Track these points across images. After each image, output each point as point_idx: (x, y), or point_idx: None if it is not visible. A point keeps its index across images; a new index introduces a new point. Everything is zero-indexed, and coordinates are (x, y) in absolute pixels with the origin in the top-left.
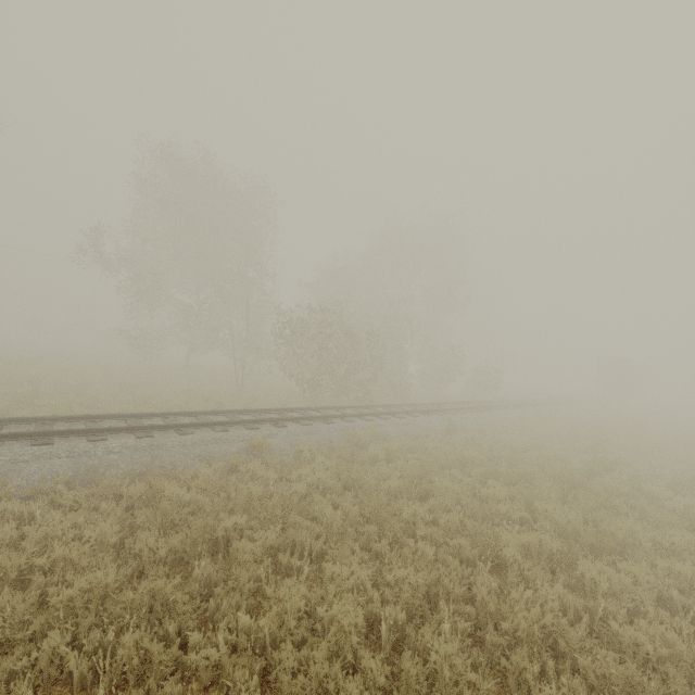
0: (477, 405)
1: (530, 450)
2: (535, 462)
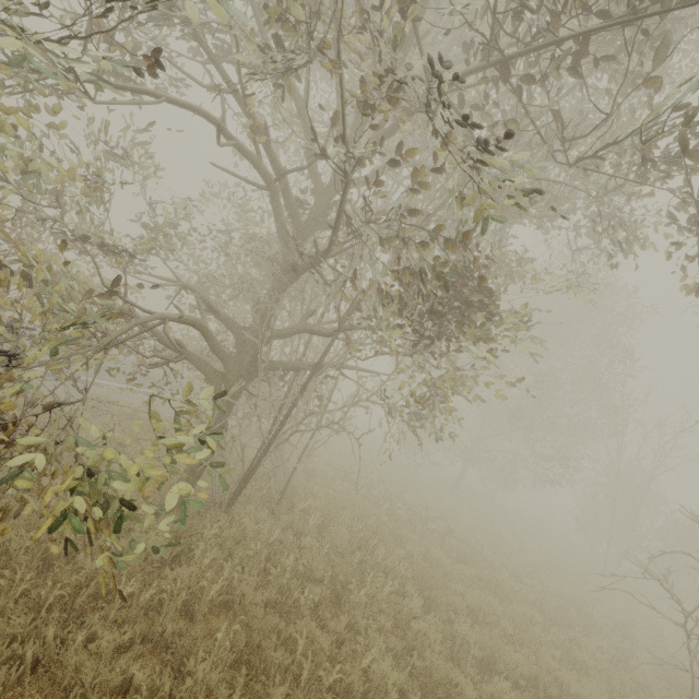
0: None
1: None
2: None
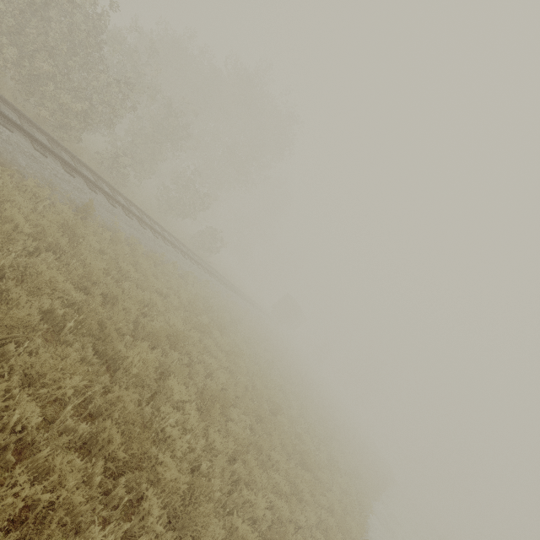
0: (174, 241)
1: (143, 286)
2: (111, 290)
